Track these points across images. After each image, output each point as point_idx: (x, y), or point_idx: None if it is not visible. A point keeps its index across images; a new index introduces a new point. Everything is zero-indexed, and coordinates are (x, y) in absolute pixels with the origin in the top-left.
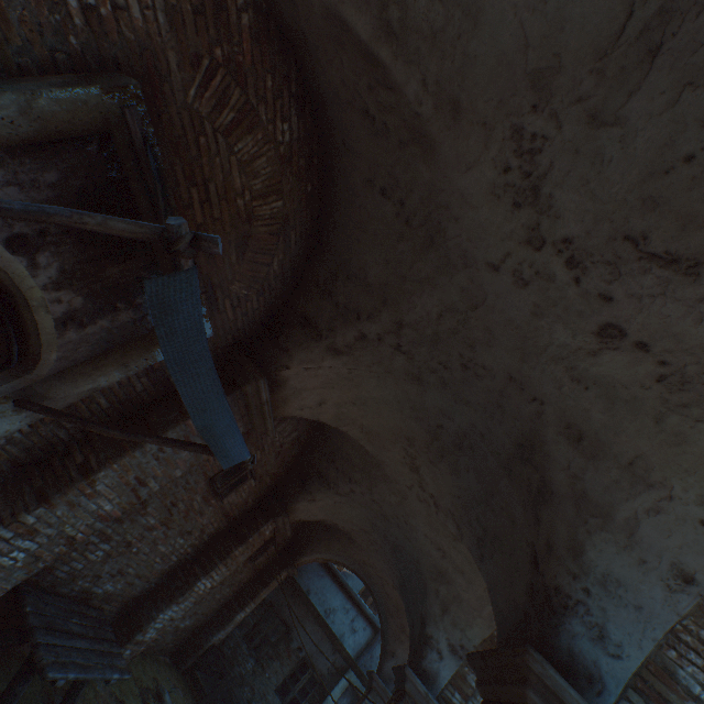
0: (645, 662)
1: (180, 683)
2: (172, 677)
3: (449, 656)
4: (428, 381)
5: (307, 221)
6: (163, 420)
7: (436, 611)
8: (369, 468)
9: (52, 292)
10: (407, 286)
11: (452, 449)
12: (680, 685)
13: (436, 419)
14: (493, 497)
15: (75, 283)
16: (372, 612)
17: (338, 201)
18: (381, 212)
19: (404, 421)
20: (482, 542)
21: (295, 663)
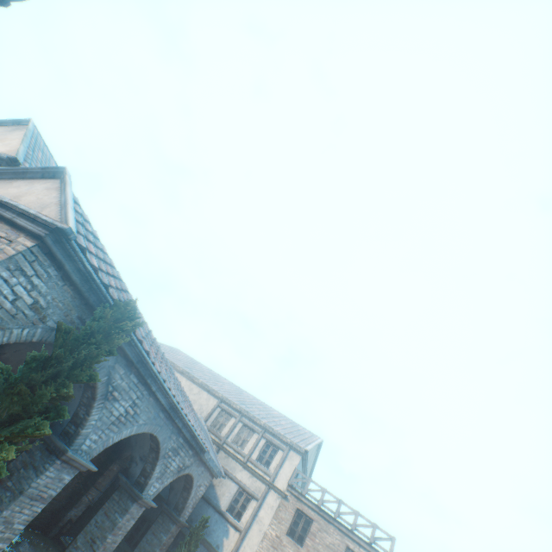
0: (74, 413)
1: (45, 542)
2: (36, 538)
3: (140, 462)
4: None
5: None
6: None
7: (134, 443)
8: None
9: None
10: None
11: None
12: (80, 416)
13: None
14: None
15: None
16: None
17: None
18: None
19: None
20: None
21: (138, 521)
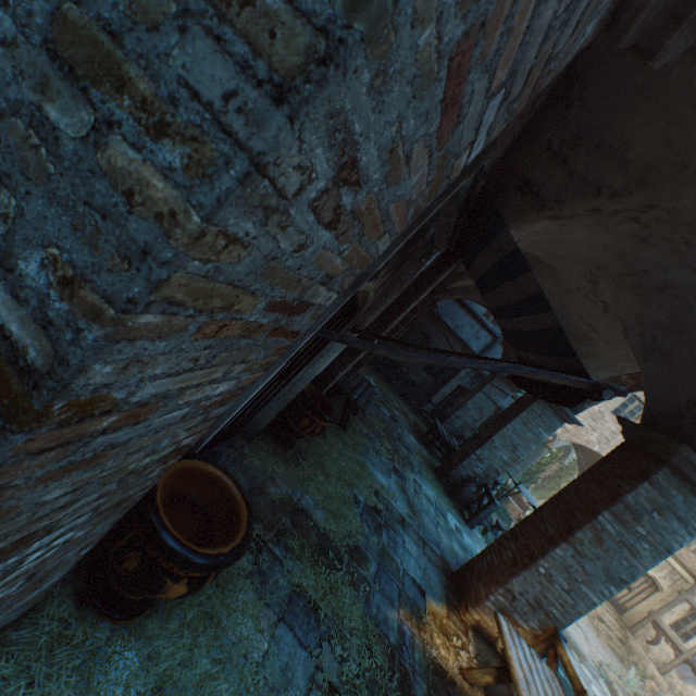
0: None
1: (371, 372)
2: (367, 370)
3: None
4: (654, 244)
5: (560, 77)
6: (406, 296)
7: None
8: (534, 264)
9: (378, 282)
10: (683, 177)
11: (650, 289)
12: None
13: (643, 266)
14: (680, 335)
15: (390, 270)
16: (492, 327)
17: (620, 52)
18: (690, 89)
19: (601, 257)
20: (649, 352)
21: None
